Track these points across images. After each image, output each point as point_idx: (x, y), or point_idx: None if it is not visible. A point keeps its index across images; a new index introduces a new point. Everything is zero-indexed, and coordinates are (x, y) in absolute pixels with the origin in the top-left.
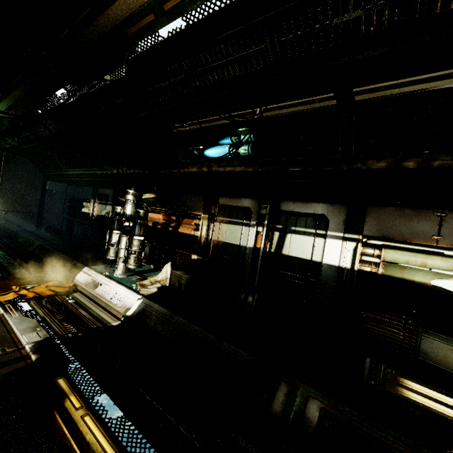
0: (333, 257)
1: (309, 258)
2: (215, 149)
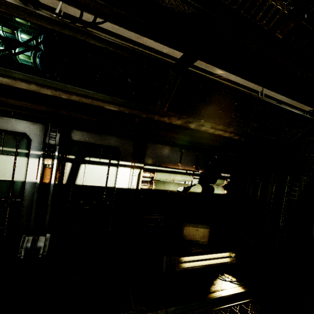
0: (124, 182)
1: (104, 185)
2: None
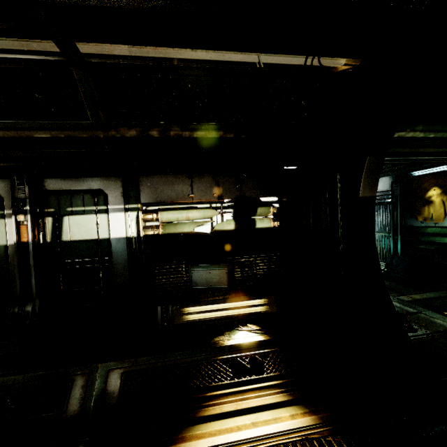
0: (119, 230)
1: (96, 237)
2: None
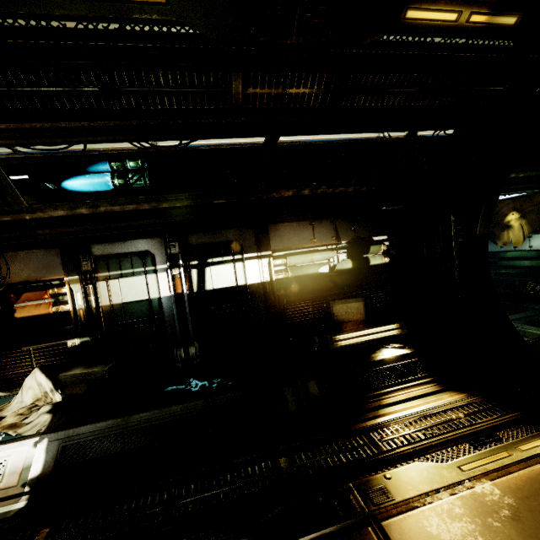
0: (255, 277)
1: (235, 284)
2: (85, 180)
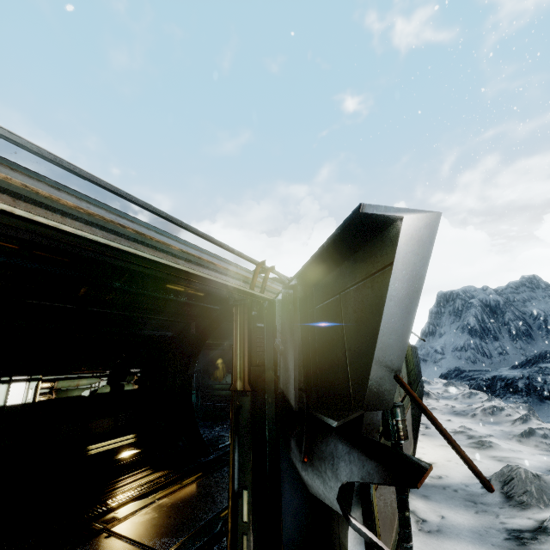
0: (17, 398)
1: None
2: None
